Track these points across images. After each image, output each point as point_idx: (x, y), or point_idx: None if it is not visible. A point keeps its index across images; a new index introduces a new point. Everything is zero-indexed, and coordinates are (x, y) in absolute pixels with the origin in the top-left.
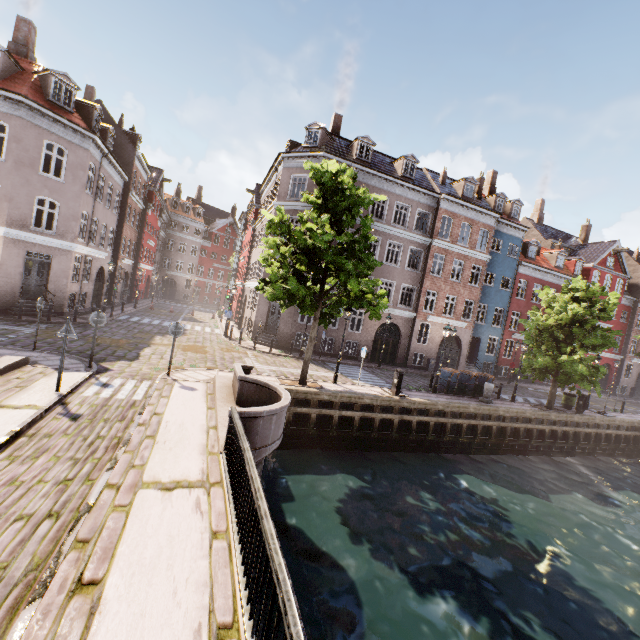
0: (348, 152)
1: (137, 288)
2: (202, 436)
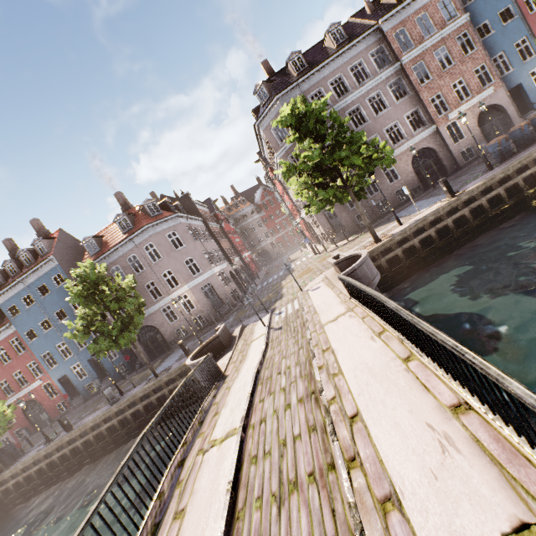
0: (289, 77)
1: (251, 269)
2: (337, 299)
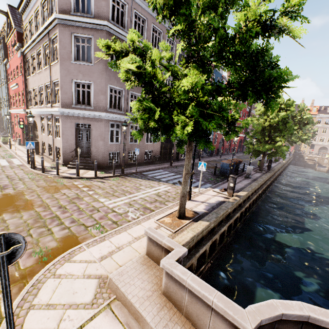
0: None
1: None
2: None
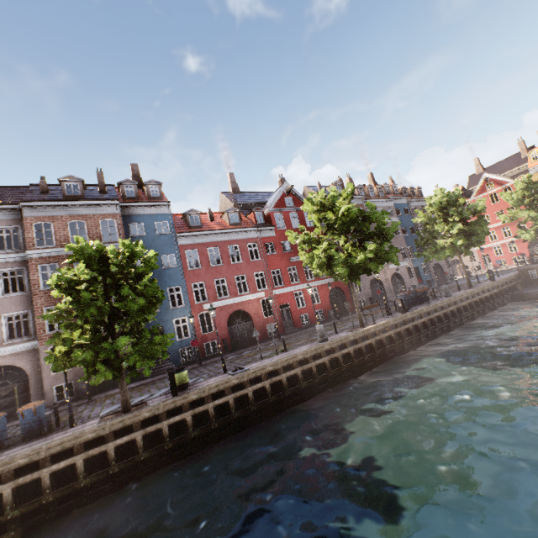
0: None
1: None
2: None
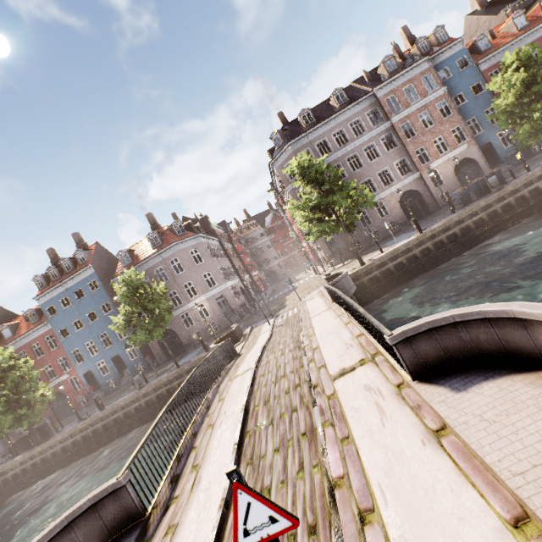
0: (299, 127)
1: (259, 287)
2: (324, 304)
